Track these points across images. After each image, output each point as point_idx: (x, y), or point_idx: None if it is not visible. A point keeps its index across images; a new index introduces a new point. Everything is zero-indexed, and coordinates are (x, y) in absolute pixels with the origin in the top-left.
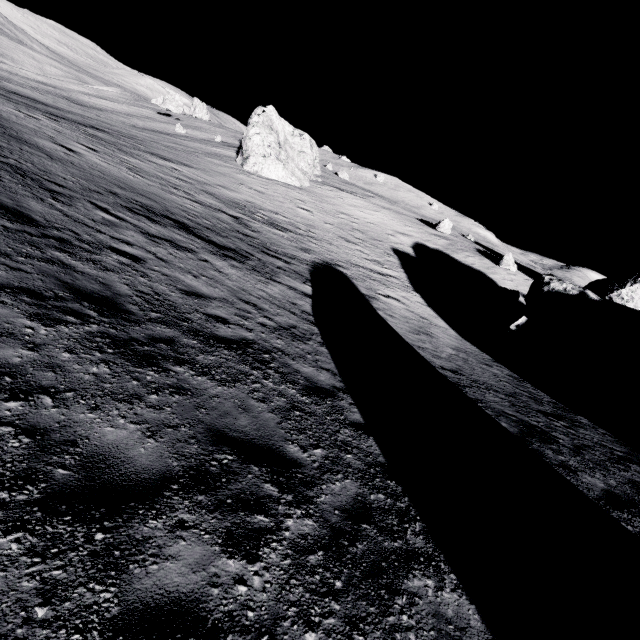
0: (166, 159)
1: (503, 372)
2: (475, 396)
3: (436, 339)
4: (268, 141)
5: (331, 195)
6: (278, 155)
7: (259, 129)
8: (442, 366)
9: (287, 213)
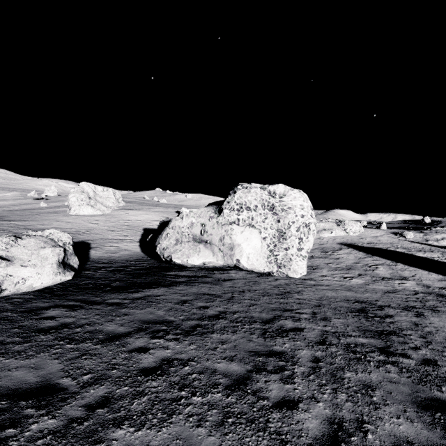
0: (11, 221)
1: (140, 256)
2: (93, 261)
3: (116, 254)
4: (81, 198)
5: (121, 213)
6: (89, 203)
7: (74, 194)
8: (96, 258)
9: (79, 227)
